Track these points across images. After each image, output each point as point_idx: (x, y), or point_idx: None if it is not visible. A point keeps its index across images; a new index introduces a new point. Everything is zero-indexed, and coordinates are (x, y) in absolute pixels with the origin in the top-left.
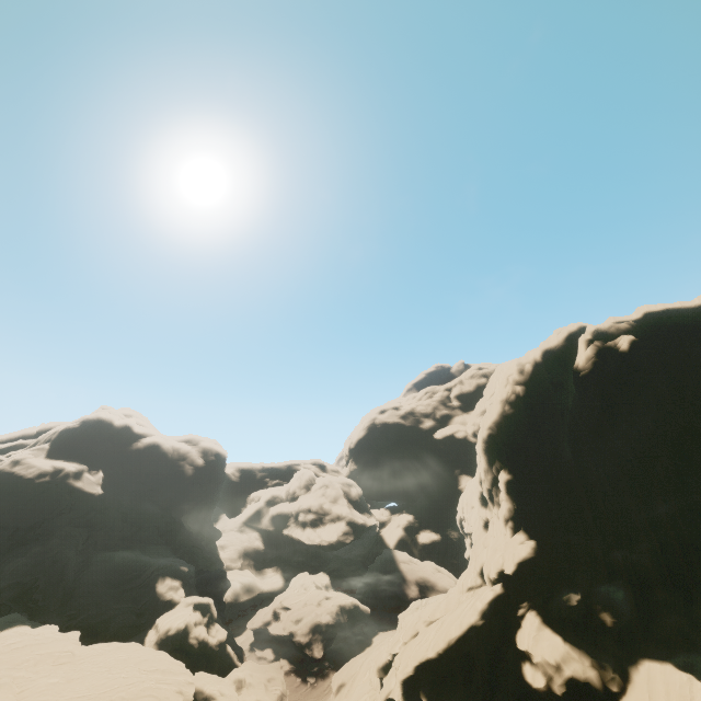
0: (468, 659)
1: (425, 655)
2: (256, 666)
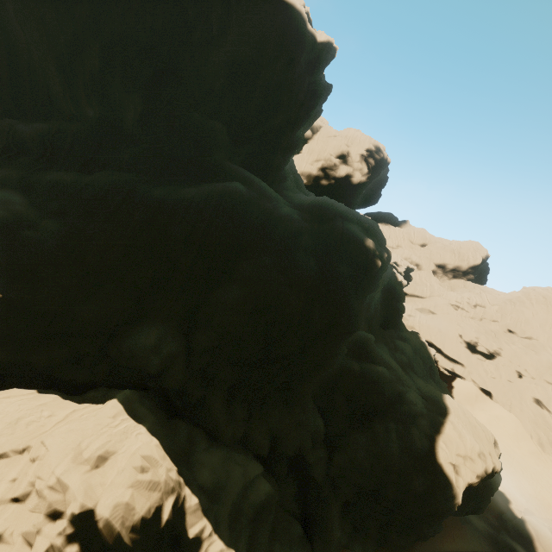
0: None
1: None
2: None
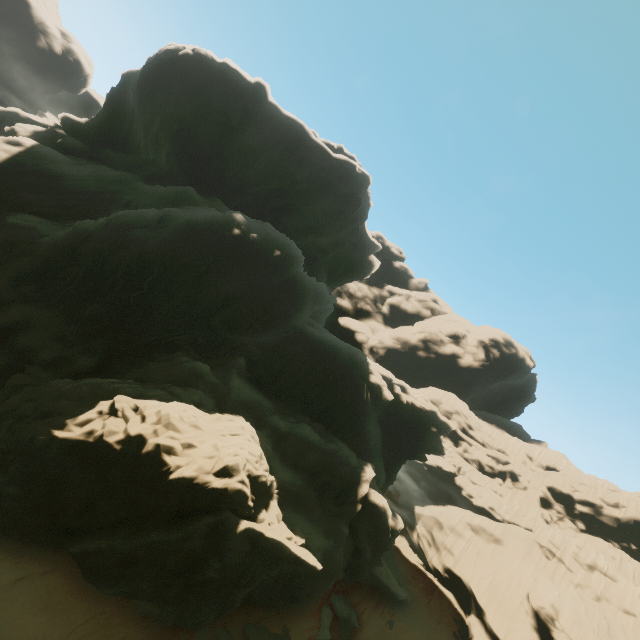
0: (3, 120)
1: None
2: None
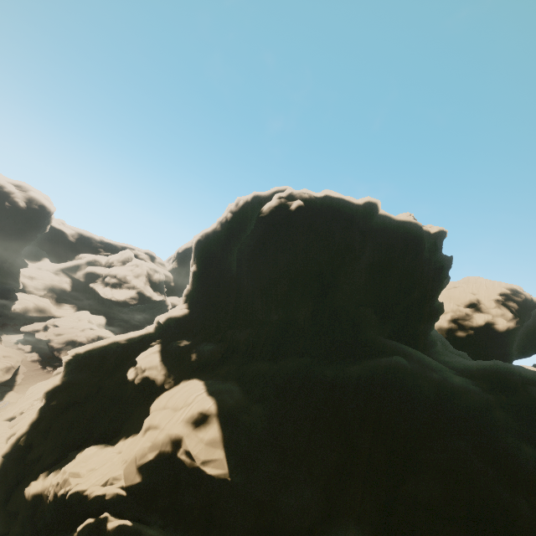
0: (103, 359)
1: (78, 350)
2: None
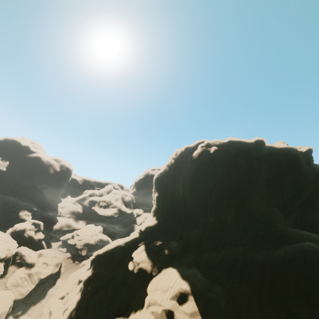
0: (113, 257)
1: (98, 252)
2: (52, 251)
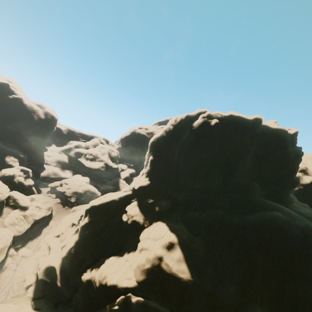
0: (108, 208)
1: (94, 204)
2: (43, 196)
